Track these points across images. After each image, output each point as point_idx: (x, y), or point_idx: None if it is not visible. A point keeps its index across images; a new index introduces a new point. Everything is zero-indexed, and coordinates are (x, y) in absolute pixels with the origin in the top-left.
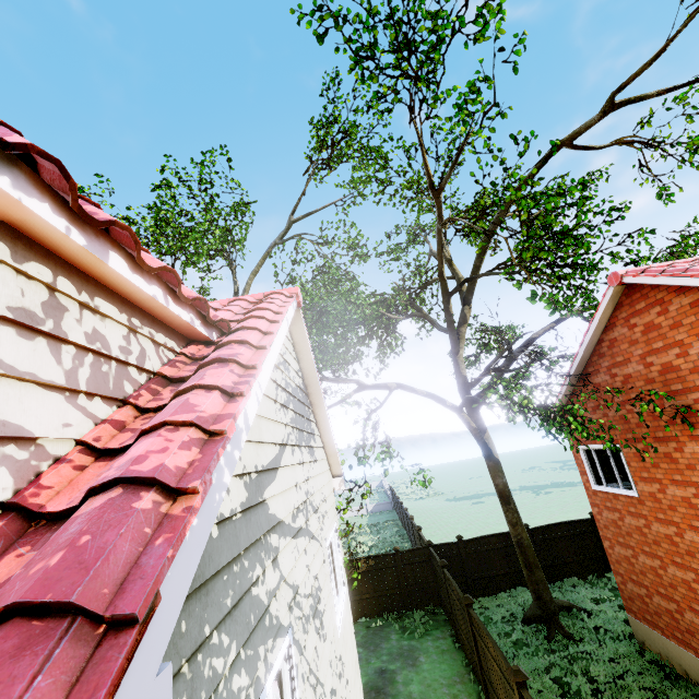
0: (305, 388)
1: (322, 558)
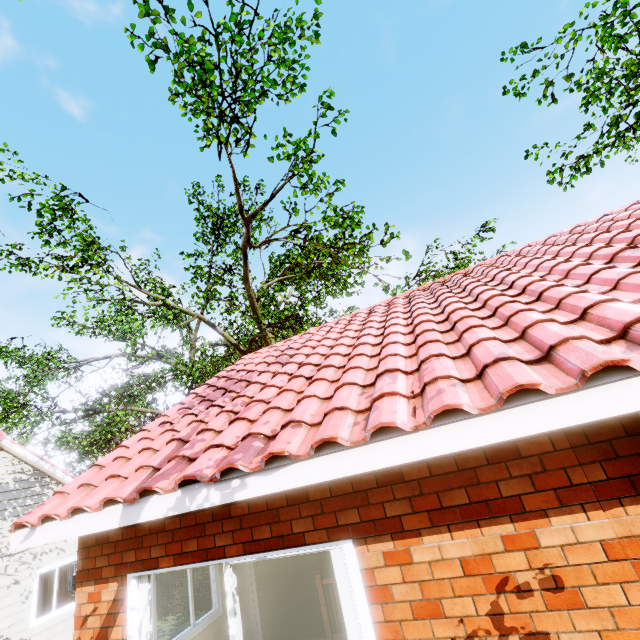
0: (40, 474)
1: (8, 583)
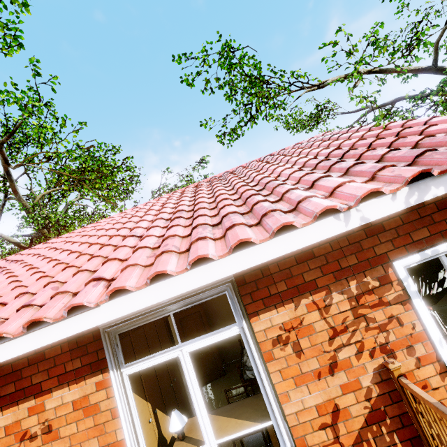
0: None
1: None
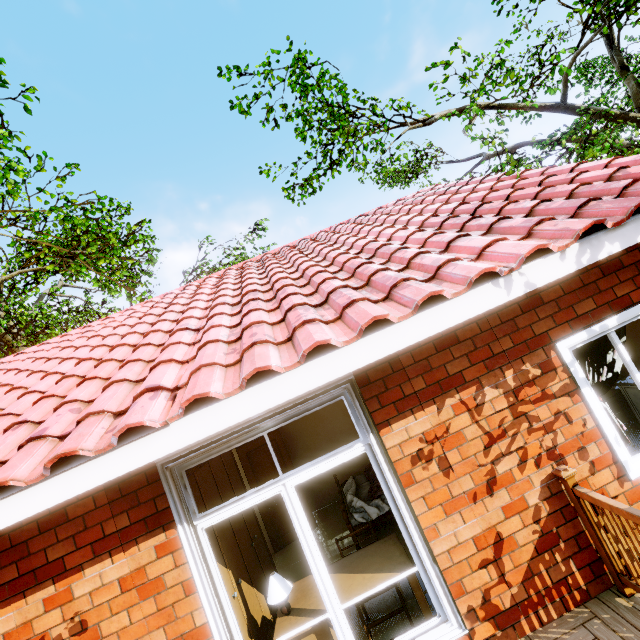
0: None
1: None
